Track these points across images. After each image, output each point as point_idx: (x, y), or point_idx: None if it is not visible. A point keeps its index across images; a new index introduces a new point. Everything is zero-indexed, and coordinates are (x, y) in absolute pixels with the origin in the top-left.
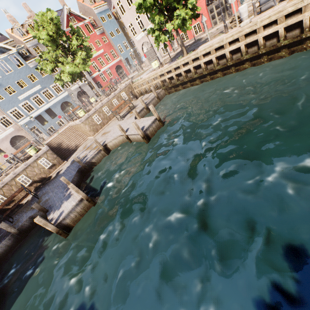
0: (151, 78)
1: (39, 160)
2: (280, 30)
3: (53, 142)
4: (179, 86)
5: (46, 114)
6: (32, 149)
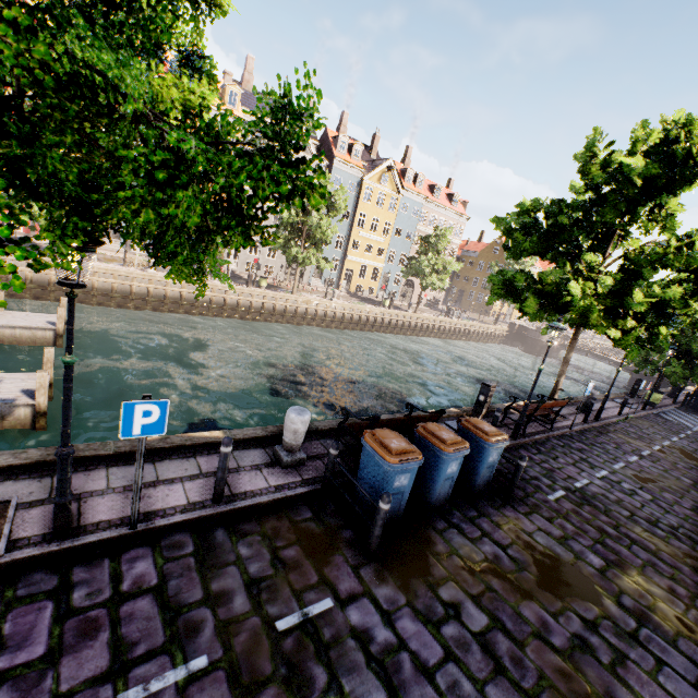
0: None
1: None
2: (184, 293)
3: None
4: (26, 293)
5: None
6: None
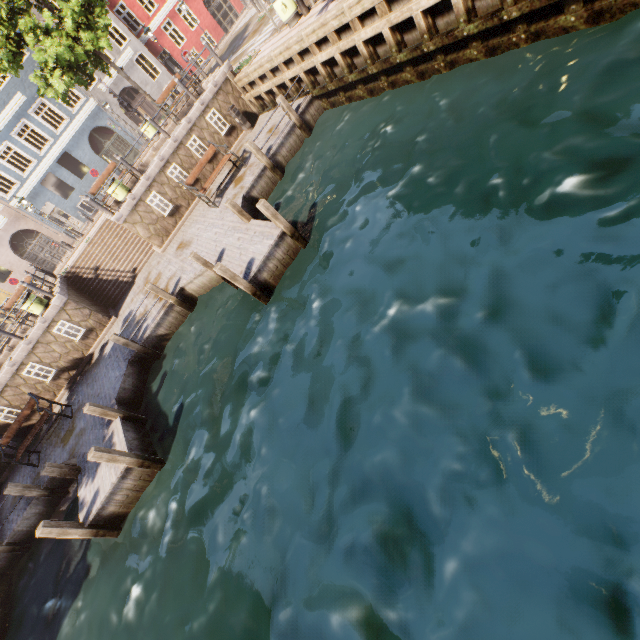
0: (277, 61)
1: (55, 326)
2: None
3: (81, 266)
4: (357, 88)
5: (63, 170)
6: (33, 304)
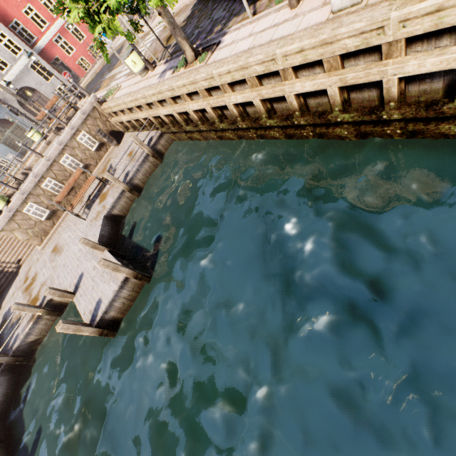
0: (130, 105)
1: None
2: None
3: None
4: (195, 133)
5: None
6: None
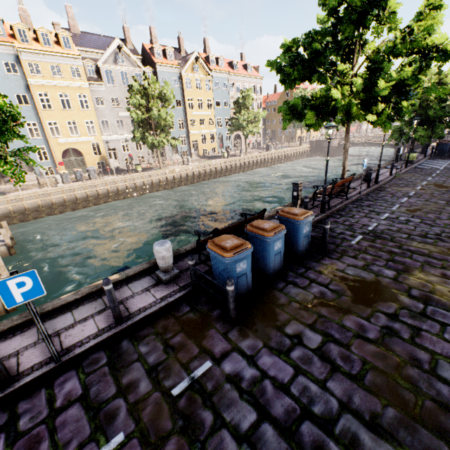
0: None
1: None
2: (88, 192)
3: None
4: None
5: None
6: None
